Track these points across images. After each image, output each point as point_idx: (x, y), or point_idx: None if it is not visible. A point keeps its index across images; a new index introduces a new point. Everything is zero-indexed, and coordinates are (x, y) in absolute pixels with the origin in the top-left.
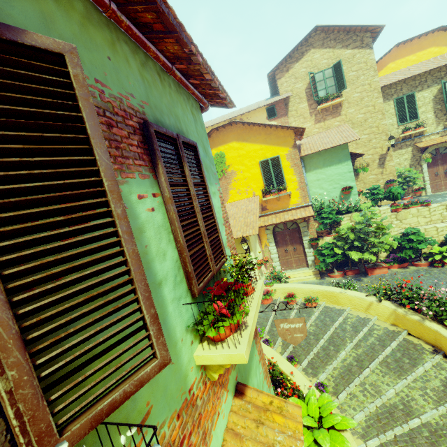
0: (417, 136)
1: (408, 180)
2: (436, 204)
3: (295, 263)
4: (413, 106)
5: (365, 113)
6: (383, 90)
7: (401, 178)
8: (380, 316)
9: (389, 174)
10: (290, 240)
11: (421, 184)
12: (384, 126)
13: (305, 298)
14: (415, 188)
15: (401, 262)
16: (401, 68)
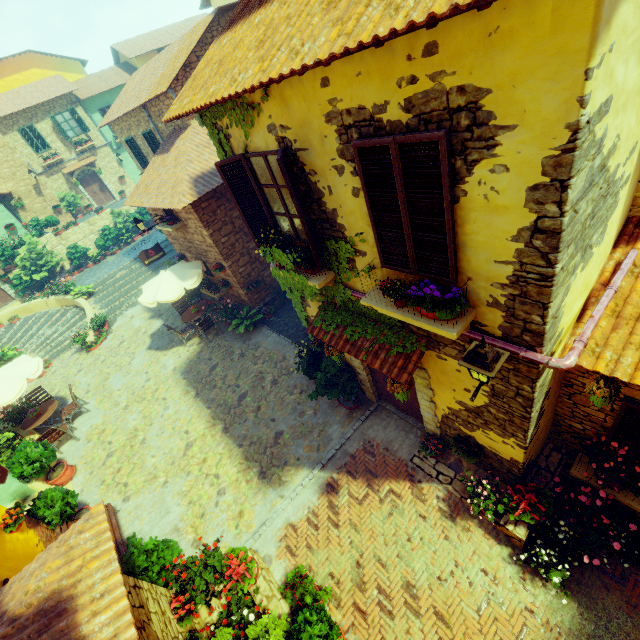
0: (60, 163)
1: (71, 203)
2: (82, 223)
3: (0, 302)
4: (39, 137)
5: None
6: (1, 121)
7: (66, 201)
8: (55, 305)
9: (52, 200)
10: None
11: (83, 204)
12: (20, 159)
13: (8, 320)
14: (85, 206)
15: (78, 269)
16: (15, 87)
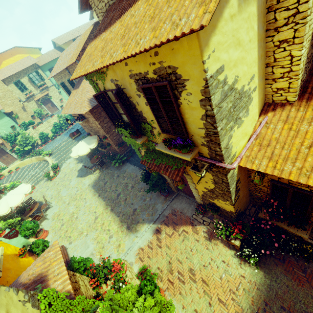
0: (33, 95)
1: (39, 113)
2: (45, 122)
3: (11, 161)
4: (23, 85)
5: (3, 92)
6: (5, 80)
7: (37, 113)
8: (35, 161)
9: (30, 113)
10: (2, 154)
11: (44, 113)
12: (15, 96)
13: (15, 169)
14: (45, 114)
15: (44, 143)
16: (10, 63)
